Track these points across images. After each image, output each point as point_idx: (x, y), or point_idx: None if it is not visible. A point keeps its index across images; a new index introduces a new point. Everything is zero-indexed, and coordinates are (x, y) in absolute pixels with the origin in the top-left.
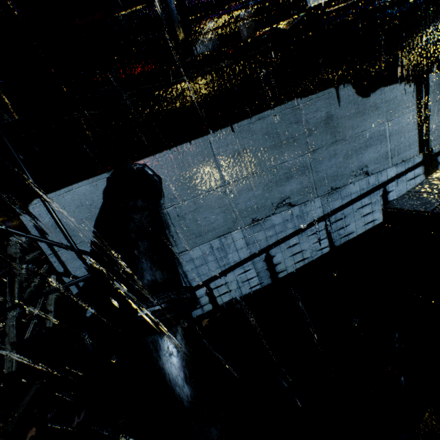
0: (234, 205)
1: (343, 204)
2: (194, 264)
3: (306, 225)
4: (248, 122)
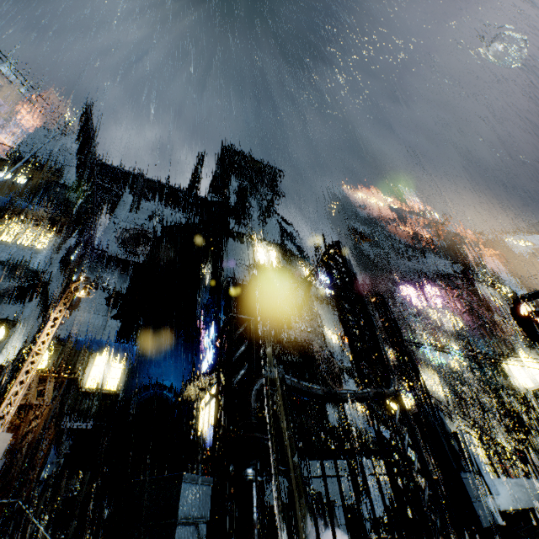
0: None
1: None
2: None
3: None
4: None
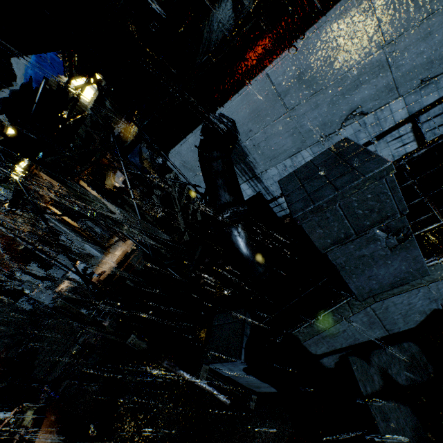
0: (299, 128)
1: (441, 97)
2: (273, 180)
3: (384, 131)
4: (302, 40)
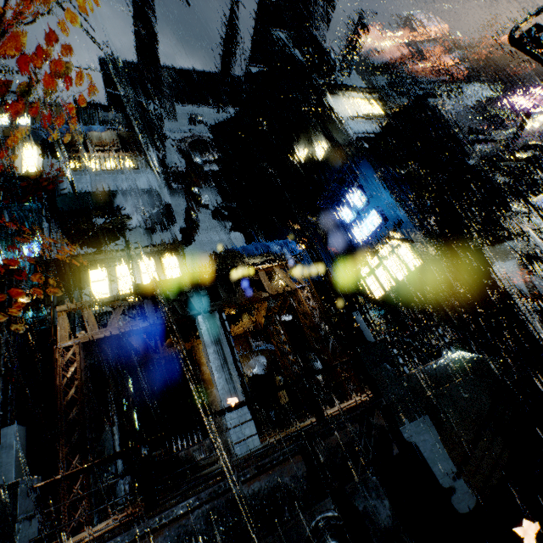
0: None
1: None
2: None
3: None
4: None
